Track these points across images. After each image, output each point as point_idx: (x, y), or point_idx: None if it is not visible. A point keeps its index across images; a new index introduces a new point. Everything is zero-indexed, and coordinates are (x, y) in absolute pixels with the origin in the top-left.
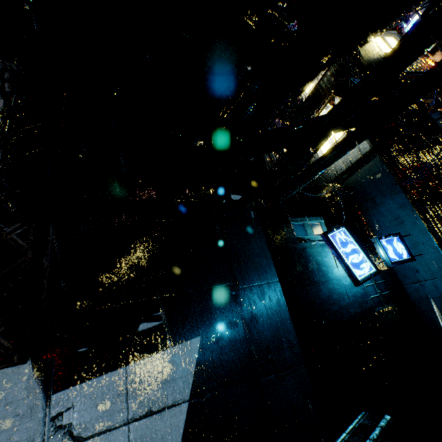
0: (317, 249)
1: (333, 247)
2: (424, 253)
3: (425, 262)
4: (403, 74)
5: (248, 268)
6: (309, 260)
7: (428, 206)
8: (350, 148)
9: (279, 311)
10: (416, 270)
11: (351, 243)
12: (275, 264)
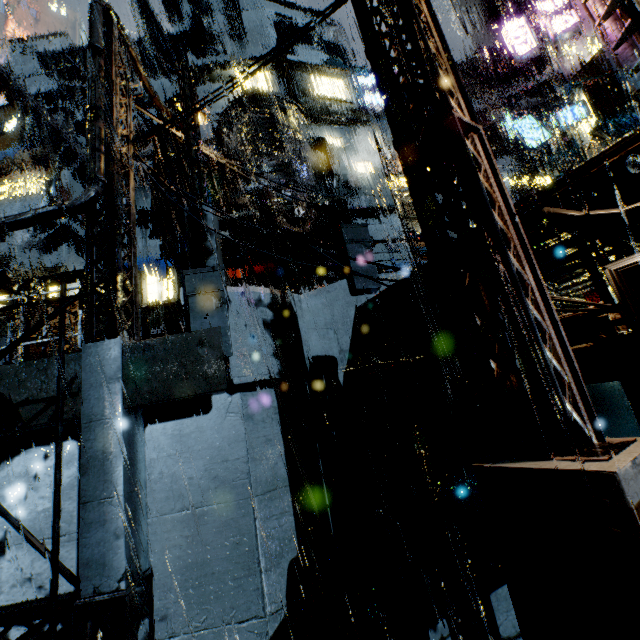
0: None
1: None
2: None
3: None
4: None
5: None
6: None
7: None
8: None
9: None
10: None
11: None
12: None
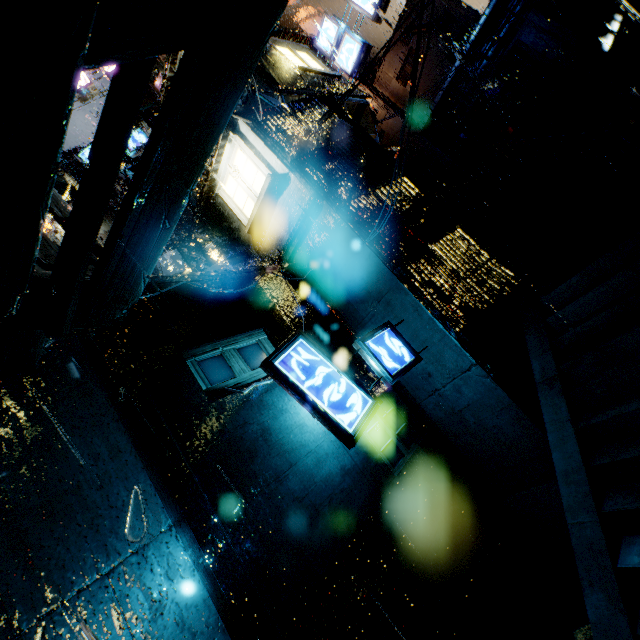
0: (260, 400)
1: (289, 385)
2: (430, 344)
3: (436, 358)
4: (327, 88)
5: (62, 538)
6: (243, 433)
7: (413, 269)
8: (209, 135)
9: (182, 621)
10: (427, 374)
11: (320, 364)
12: (156, 484)
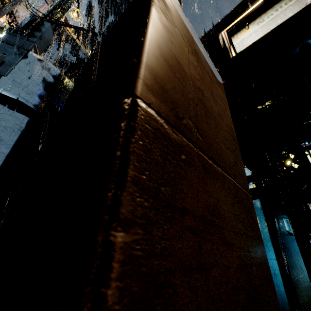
0: None
1: None
2: None
3: None
4: None
5: None
6: (295, 250)
7: None
8: None
9: (278, 284)
10: None
11: None
12: (275, 247)
